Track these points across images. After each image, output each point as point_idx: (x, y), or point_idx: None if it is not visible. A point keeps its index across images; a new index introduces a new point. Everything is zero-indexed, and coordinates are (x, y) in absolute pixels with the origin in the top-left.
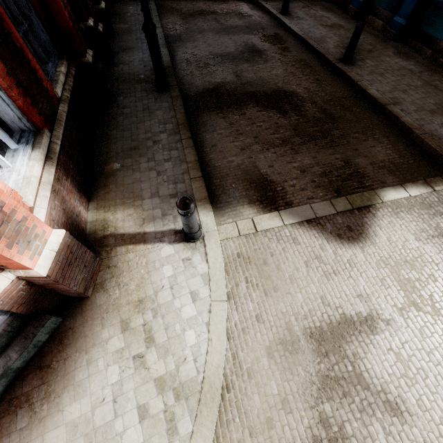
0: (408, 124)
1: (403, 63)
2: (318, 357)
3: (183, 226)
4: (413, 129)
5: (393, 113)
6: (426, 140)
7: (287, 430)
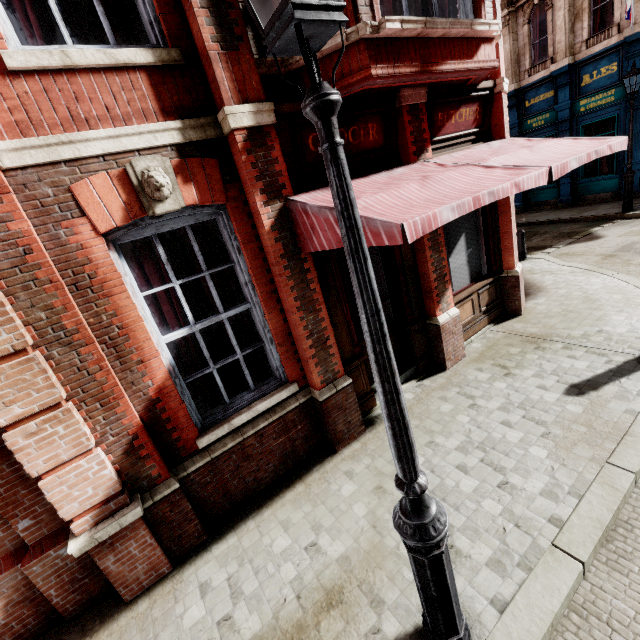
0: (573, 218)
1: (539, 213)
2: (626, 252)
3: (519, 249)
4: (578, 218)
5: (560, 219)
6: (588, 217)
7: (638, 261)
